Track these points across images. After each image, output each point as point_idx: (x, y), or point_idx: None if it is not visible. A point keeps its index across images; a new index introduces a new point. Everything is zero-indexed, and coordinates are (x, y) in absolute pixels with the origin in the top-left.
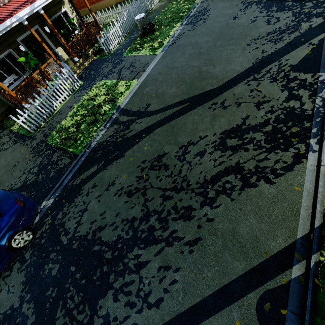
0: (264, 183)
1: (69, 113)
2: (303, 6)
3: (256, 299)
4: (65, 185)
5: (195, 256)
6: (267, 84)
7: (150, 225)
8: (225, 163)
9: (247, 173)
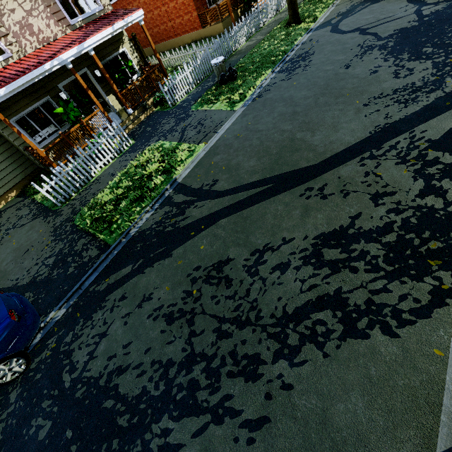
0: (381, 333)
1: (110, 183)
2: (449, 54)
3: None
4: (85, 289)
5: (256, 451)
6: (392, 166)
7: (193, 378)
8: (318, 289)
9: (352, 312)
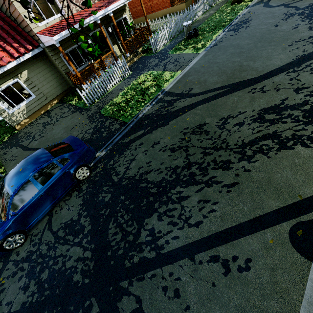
0: (301, 146)
1: (120, 93)
2: None
3: (289, 227)
4: (116, 142)
5: (232, 194)
6: (307, 75)
7: (191, 172)
8: (262, 131)
9: (283, 139)
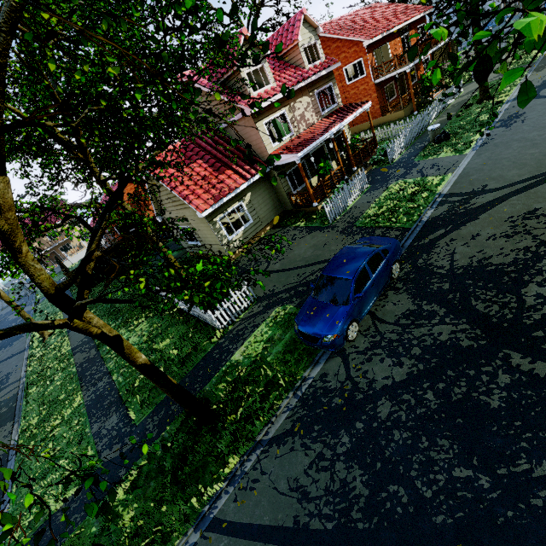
0: None
1: (371, 206)
2: None
3: None
4: (409, 246)
5: None
6: None
7: None
8: None
9: None
